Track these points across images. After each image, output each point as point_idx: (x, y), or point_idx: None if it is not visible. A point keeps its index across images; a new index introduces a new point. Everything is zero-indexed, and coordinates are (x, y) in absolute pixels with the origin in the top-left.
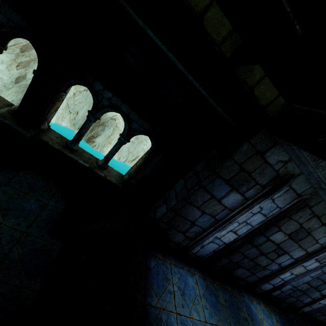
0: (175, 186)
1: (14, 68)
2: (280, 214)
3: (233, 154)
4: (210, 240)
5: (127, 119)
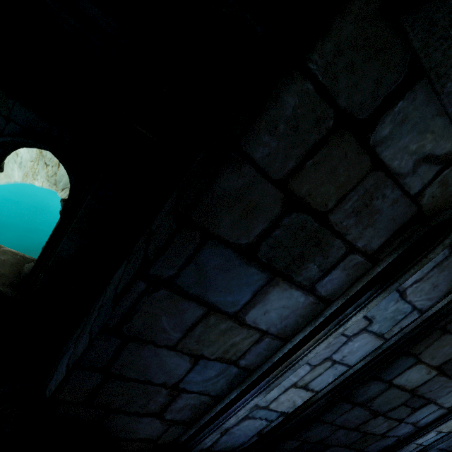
0: (111, 281)
1: None
2: (420, 324)
3: (245, 137)
4: (242, 415)
5: None
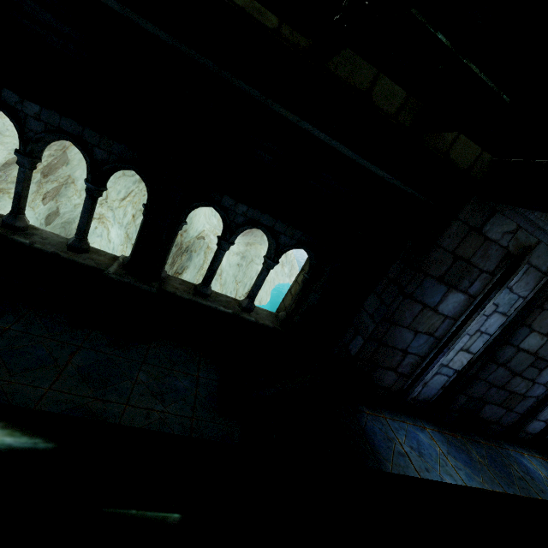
0: (364, 306)
1: (39, 203)
2: (526, 306)
3: (440, 241)
4: (434, 371)
5: (272, 234)
